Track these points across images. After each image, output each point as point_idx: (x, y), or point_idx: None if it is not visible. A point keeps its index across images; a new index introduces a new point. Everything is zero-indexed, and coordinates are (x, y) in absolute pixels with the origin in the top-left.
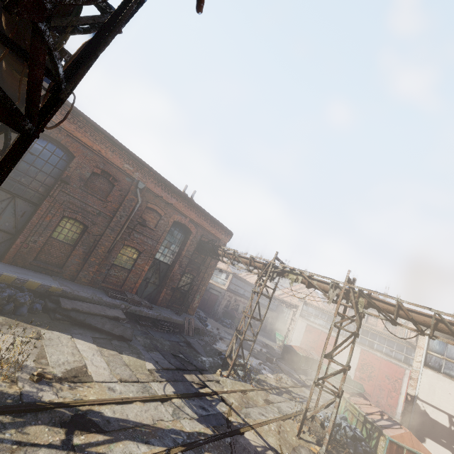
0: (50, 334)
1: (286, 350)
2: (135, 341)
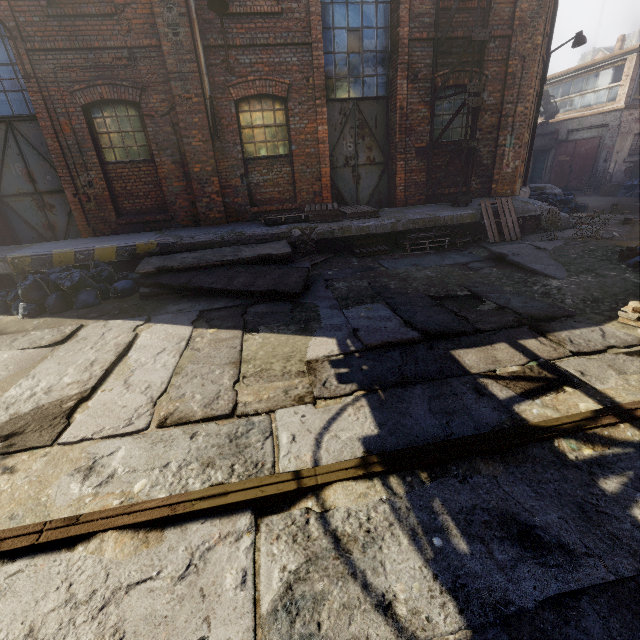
0: (96, 329)
1: None
2: (321, 293)
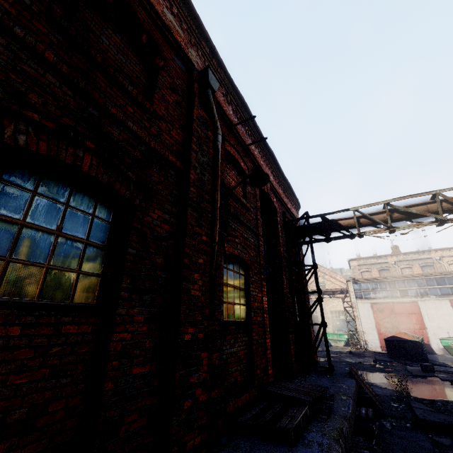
0: None
1: (393, 345)
2: None
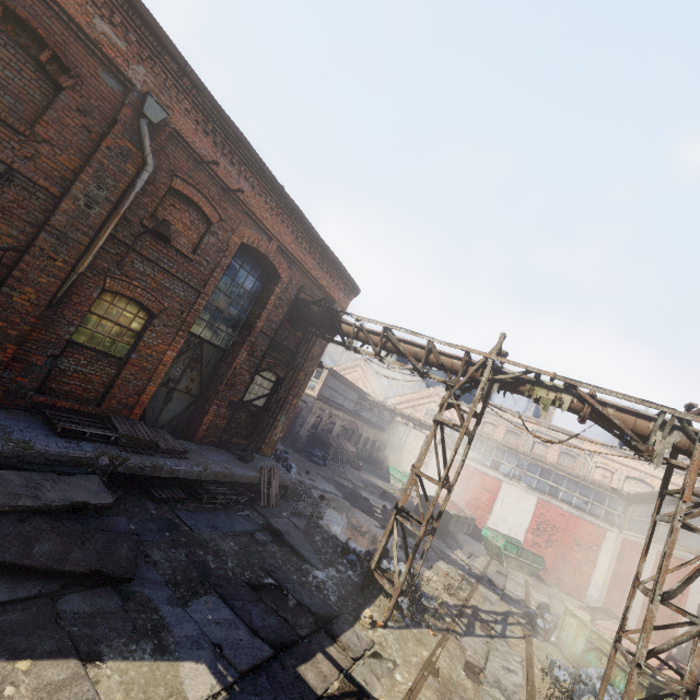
0: None
1: (425, 505)
2: (145, 571)
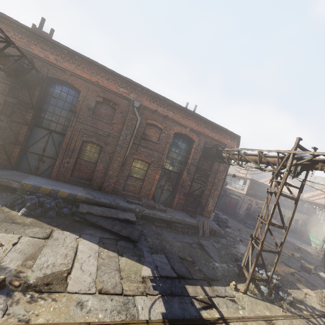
0: (59, 234)
1: None
2: (143, 242)
